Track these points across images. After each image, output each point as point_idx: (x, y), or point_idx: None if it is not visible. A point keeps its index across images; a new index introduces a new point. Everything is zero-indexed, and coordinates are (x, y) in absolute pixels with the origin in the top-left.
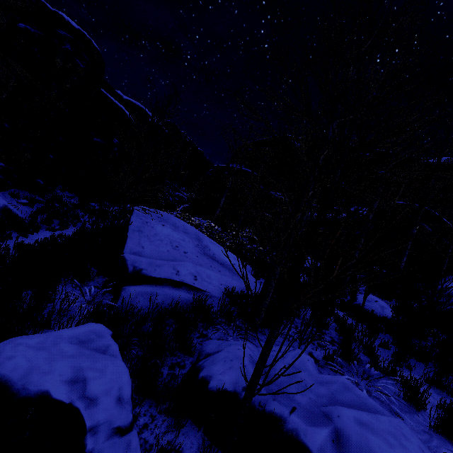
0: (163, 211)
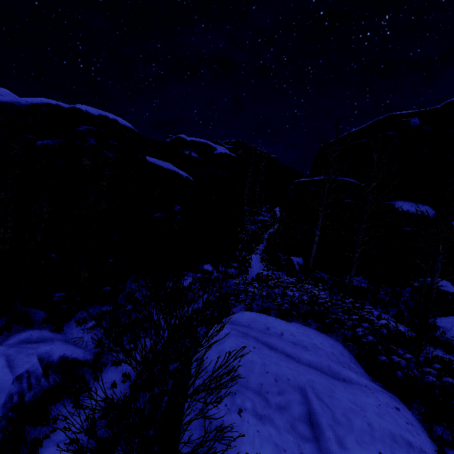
0: (247, 251)
